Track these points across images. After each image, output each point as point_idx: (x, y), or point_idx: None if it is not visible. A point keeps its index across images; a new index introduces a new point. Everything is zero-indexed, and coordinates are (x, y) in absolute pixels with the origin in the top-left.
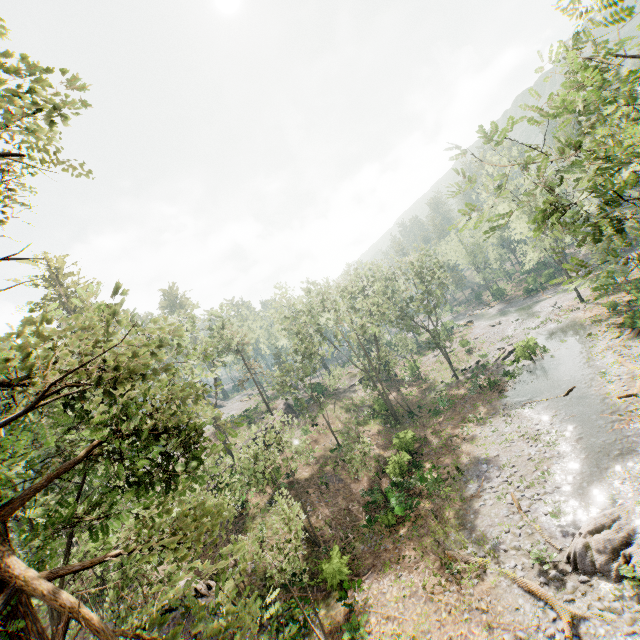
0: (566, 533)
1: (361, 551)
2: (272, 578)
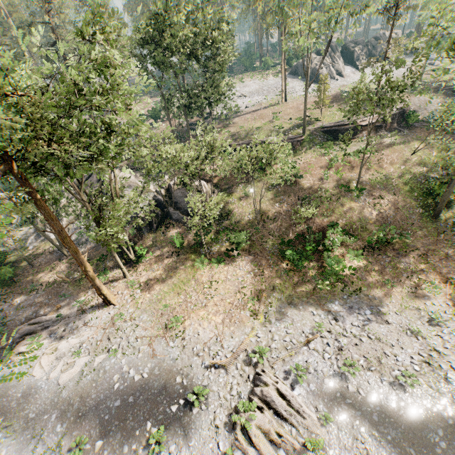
0: (288, 373)
1: (265, 247)
2: (231, 213)
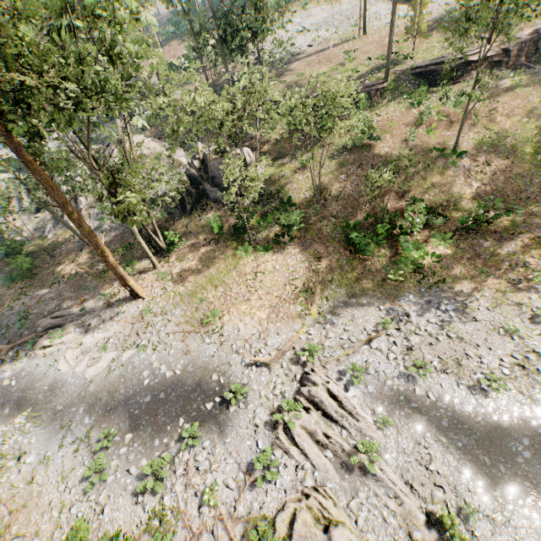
0: (342, 374)
1: (325, 232)
2: (283, 190)
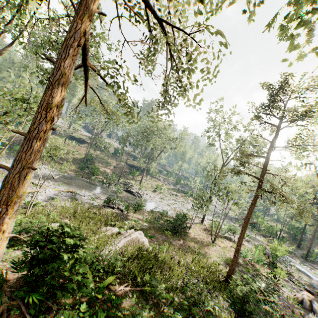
0: None
1: None
2: None
